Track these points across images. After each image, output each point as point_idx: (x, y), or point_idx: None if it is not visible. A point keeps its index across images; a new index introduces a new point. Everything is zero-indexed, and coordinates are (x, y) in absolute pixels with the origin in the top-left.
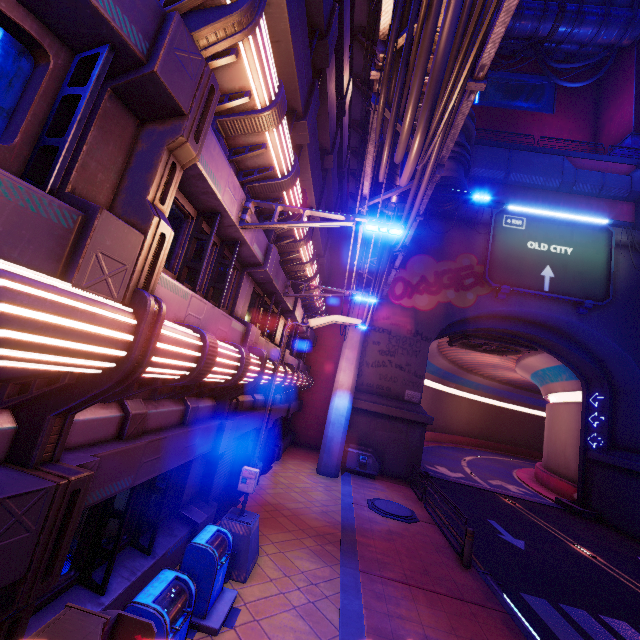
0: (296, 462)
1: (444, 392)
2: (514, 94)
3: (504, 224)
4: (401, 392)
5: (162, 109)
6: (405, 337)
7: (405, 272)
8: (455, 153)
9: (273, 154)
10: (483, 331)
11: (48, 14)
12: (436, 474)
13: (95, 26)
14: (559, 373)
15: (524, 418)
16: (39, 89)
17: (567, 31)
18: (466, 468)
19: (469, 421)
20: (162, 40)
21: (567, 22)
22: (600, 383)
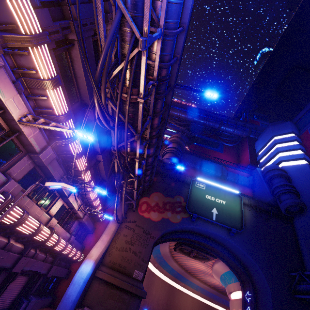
0: None
1: (177, 288)
2: (208, 144)
3: (196, 185)
4: (132, 271)
5: None
6: (142, 234)
7: (149, 199)
8: (174, 151)
9: (52, 102)
10: (188, 241)
11: None
12: None
13: None
14: (230, 276)
15: None
16: None
17: (224, 128)
18: None
19: None
20: None
21: (224, 125)
22: (248, 284)
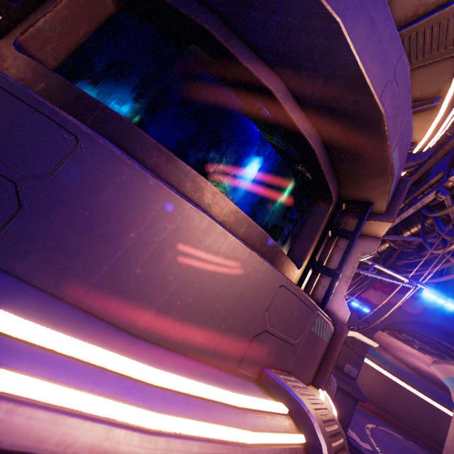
0: None
1: None
2: None
3: None
4: (342, 363)
5: (367, 231)
6: (355, 320)
7: None
8: None
9: None
10: (417, 332)
11: (349, 185)
12: (350, 439)
13: (374, 195)
14: None
15: (421, 404)
16: (320, 227)
17: None
18: (371, 439)
19: (371, 388)
20: (399, 198)
21: None
22: None
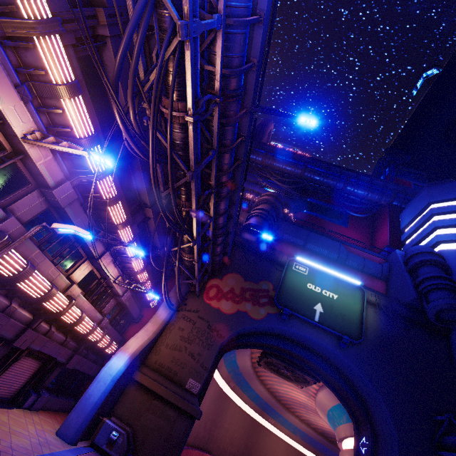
0: (48, 419)
1: (263, 426)
2: (325, 212)
3: (294, 268)
4: (185, 379)
5: None
6: (205, 330)
7: (221, 282)
8: (264, 215)
9: (70, 118)
10: (277, 351)
11: None
12: None
13: None
14: (341, 414)
15: None
16: None
17: (351, 189)
18: None
19: None
20: None
21: (351, 185)
22: (366, 426)
